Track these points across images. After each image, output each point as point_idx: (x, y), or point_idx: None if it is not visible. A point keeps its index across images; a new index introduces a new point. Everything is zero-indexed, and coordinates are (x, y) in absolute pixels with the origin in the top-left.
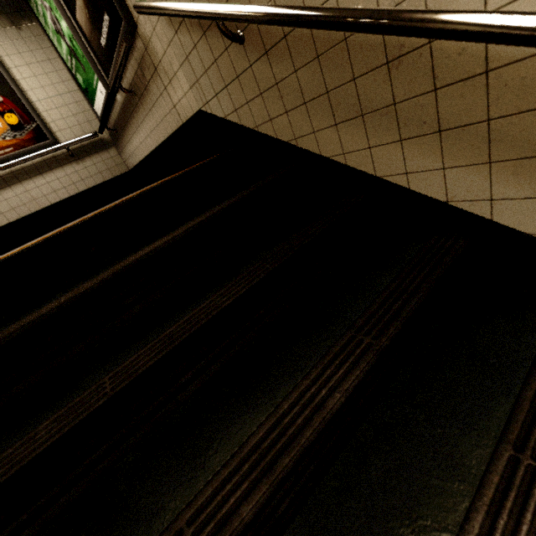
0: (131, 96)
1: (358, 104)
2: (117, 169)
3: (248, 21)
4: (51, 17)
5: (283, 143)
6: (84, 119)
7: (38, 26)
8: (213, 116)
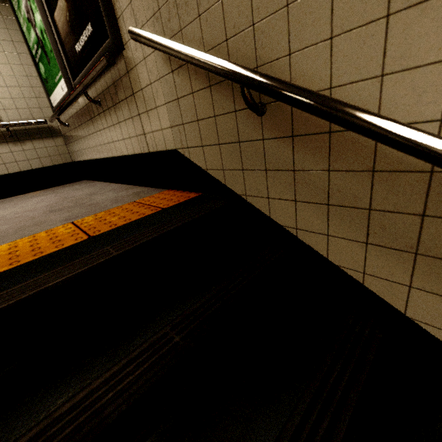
0: (96, 105)
1: (416, 240)
2: (60, 158)
3: (297, 105)
4: (26, 5)
5: (276, 225)
6: (36, 104)
7: (9, 8)
8: (191, 162)
